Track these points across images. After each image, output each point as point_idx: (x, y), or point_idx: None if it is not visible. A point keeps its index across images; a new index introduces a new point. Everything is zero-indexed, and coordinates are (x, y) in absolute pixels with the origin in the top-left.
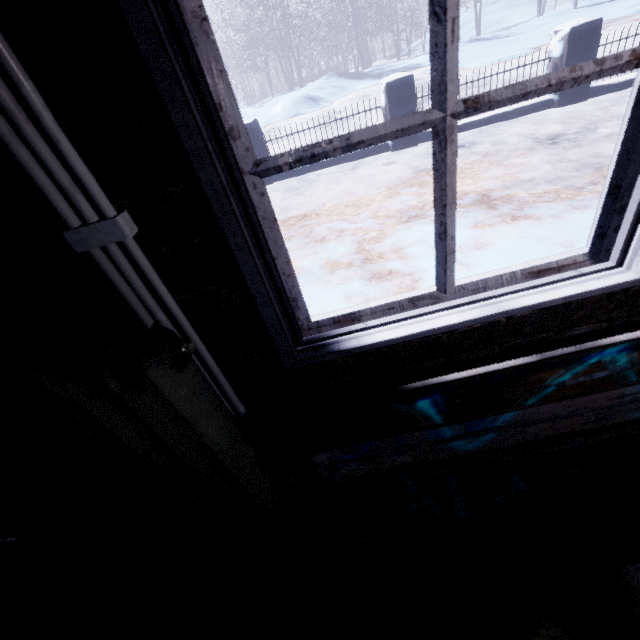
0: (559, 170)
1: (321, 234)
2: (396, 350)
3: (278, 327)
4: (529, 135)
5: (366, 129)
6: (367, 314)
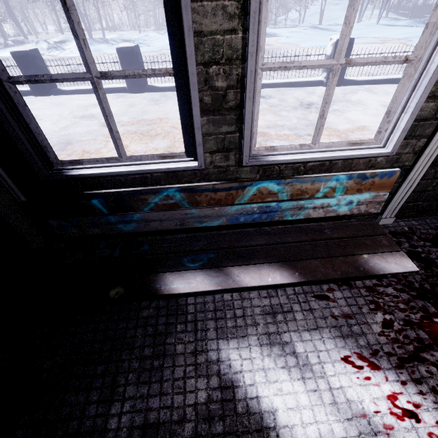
0: (300, 124)
1: (156, 132)
2: (101, 182)
3: (30, 156)
4: (300, 99)
5: (59, 74)
6: (86, 162)
